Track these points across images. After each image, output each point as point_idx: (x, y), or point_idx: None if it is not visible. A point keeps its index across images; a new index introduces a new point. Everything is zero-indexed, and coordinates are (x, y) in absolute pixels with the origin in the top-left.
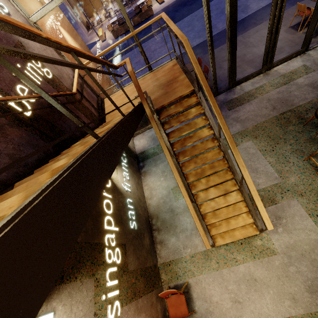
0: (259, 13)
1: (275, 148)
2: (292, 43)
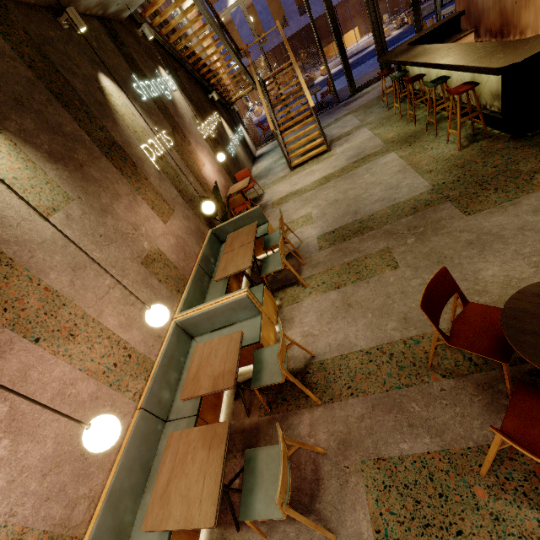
0: None
1: (367, 111)
2: None
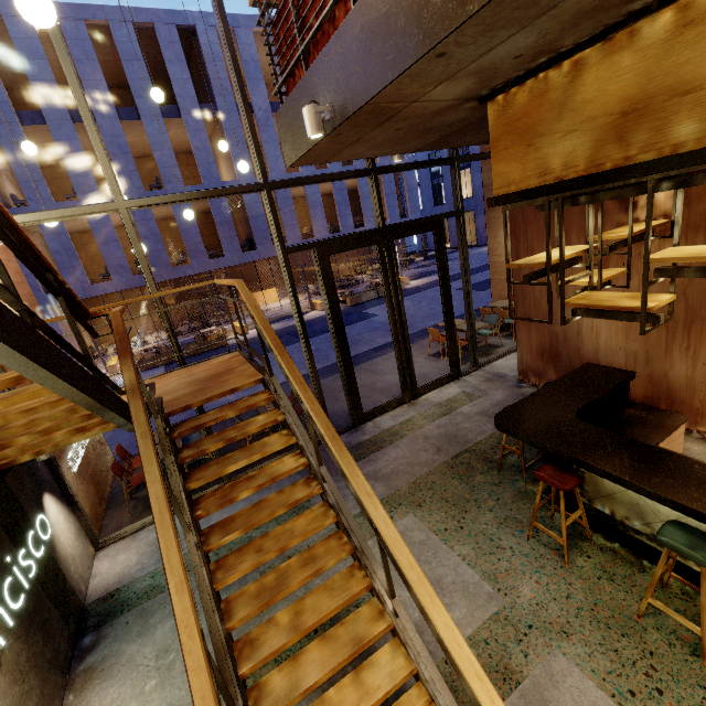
0: (387, 346)
1: (464, 521)
2: (439, 369)
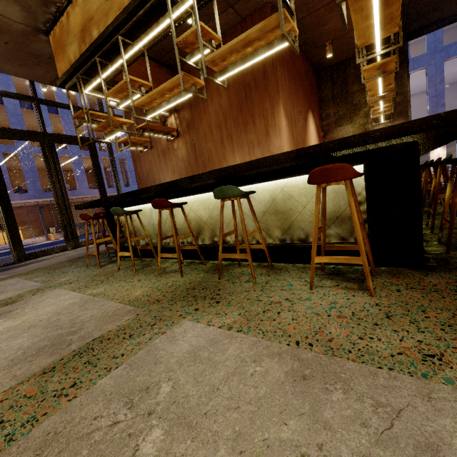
0: None
1: (53, 271)
2: None
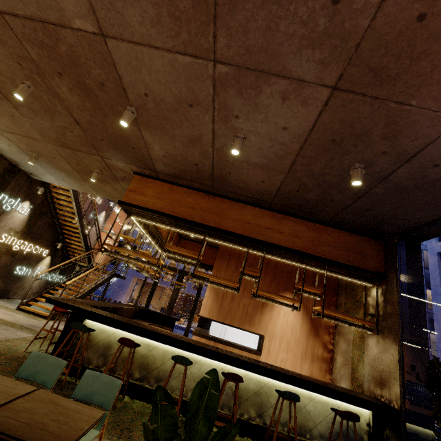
0: None
1: None
2: None
